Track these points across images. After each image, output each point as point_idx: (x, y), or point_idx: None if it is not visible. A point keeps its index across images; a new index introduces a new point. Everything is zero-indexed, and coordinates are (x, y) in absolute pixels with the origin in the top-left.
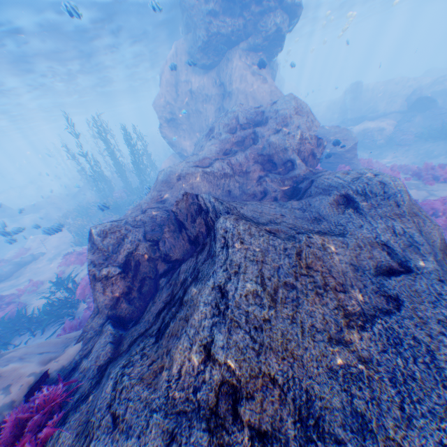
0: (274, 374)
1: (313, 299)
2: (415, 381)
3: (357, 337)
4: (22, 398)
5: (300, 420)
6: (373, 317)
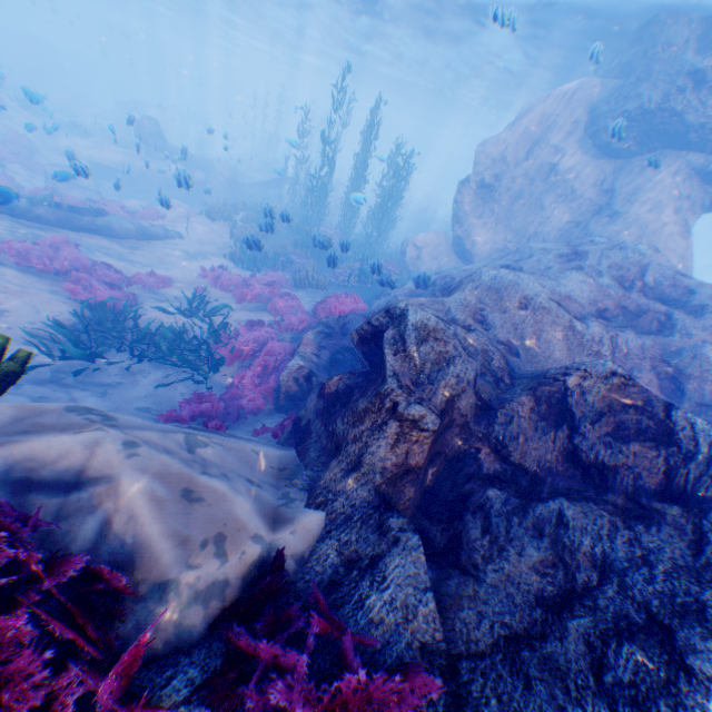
0: None
1: None
2: None
3: None
4: (237, 585)
5: None
6: None
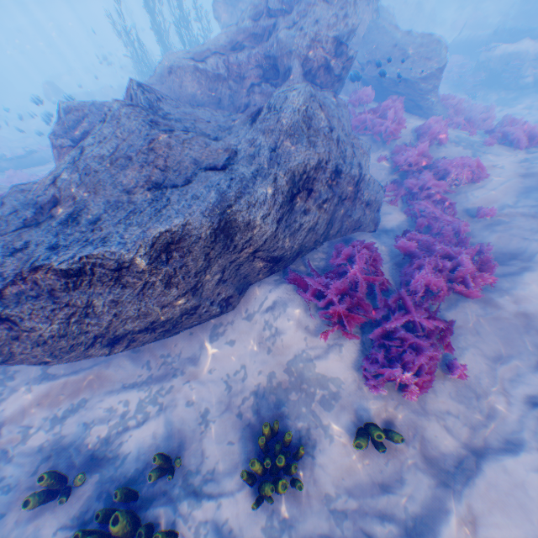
0: (78, 196)
1: (137, 169)
2: (142, 215)
3: (142, 194)
4: None
5: (71, 215)
6: (165, 188)
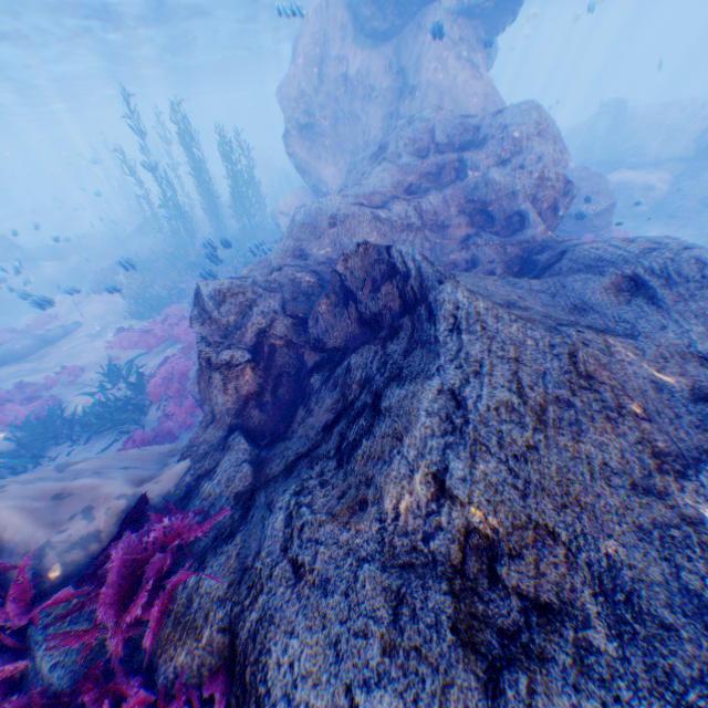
0: (552, 525)
1: (602, 426)
2: None
3: (676, 488)
4: (111, 528)
5: (603, 593)
6: (696, 462)
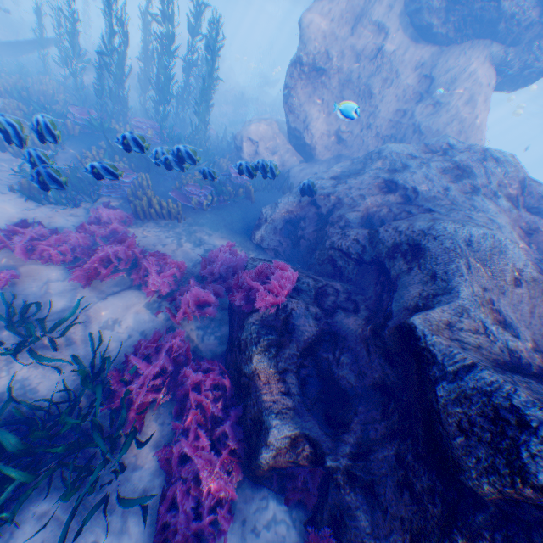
0: None
1: None
2: None
3: None
4: None
5: None
6: None
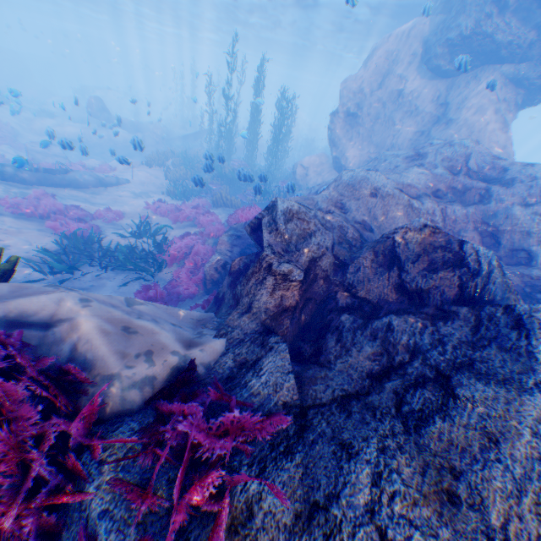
0: None
1: None
2: None
3: None
4: (162, 380)
5: None
6: None
